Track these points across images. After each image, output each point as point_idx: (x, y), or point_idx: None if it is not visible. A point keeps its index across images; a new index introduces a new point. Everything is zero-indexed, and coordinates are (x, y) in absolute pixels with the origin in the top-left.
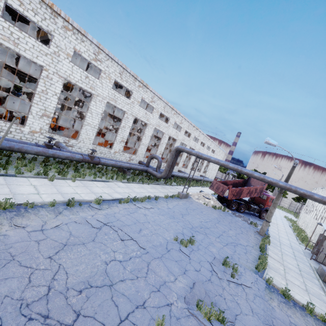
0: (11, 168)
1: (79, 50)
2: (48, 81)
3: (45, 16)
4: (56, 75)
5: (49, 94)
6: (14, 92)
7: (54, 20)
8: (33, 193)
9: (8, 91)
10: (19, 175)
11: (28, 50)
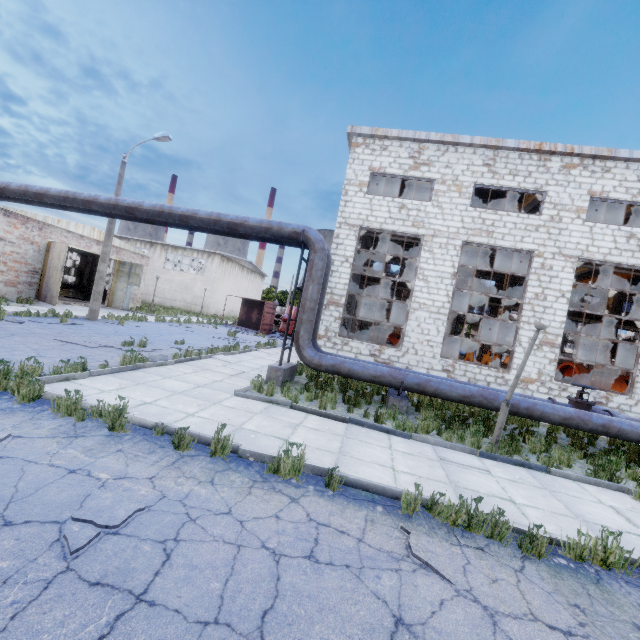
0: (523, 453)
1: (600, 191)
2: (543, 275)
3: (529, 170)
4: (558, 257)
5: (548, 298)
6: (460, 332)
7: (544, 168)
8: (631, 531)
9: (453, 332)
10: (555, 470)
11: (507, 235)
